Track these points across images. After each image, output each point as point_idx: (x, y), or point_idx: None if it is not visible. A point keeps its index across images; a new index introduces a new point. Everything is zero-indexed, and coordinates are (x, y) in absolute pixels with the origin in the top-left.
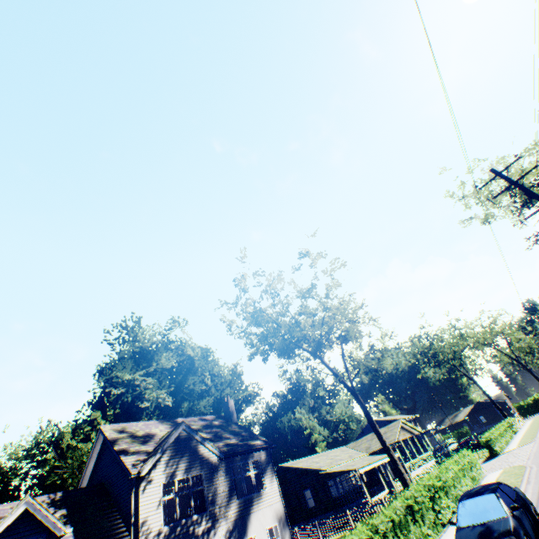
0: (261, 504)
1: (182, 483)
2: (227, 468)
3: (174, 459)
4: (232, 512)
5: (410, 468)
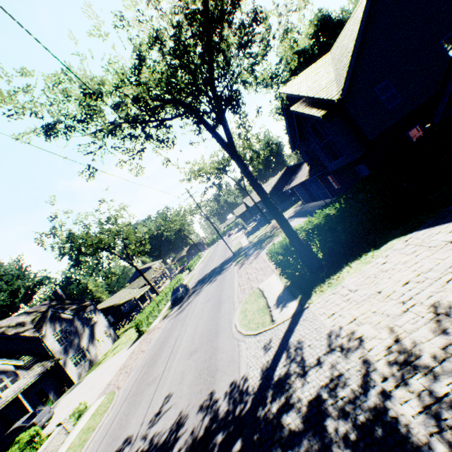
0: (98, 324)
1: (60, 331)
2: (79, 318)
3: (53, 324)
4: (87, 332)
5: (159, 287)
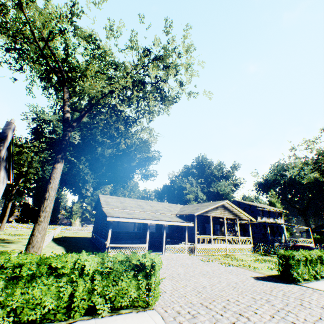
0: None
1: None
2: None
3: None
4: None
5: (203, 241)
